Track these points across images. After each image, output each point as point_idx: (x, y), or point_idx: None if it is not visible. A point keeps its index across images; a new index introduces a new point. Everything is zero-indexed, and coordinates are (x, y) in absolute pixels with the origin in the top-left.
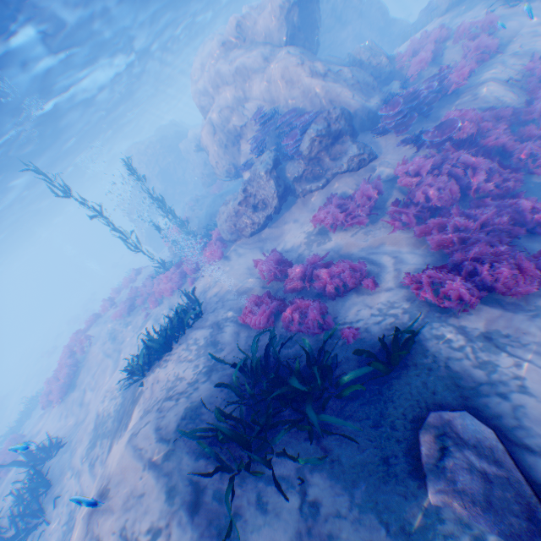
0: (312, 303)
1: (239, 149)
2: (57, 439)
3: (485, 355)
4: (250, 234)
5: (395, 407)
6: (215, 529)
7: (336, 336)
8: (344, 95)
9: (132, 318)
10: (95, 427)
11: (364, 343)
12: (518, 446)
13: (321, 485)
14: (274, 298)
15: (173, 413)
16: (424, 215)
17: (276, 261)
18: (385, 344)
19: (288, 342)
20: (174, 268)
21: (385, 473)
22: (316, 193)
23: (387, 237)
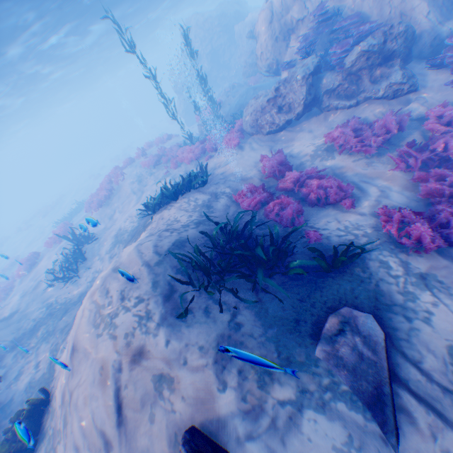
0: (293, 204)
1: (287, 45)
2: (92, 234)
3: (412, 289)
4: (267, 133)
5: (320, 295)
6: (174, 312)
7: (301, 234)
8: (419, 9)
9: (156, 171)
10: (116, 235)
11: (320, 246)
12: (397, 351)
13: (247, 317)
14: (265, 191)
15: (168, 241)
16: (431, 164)
17: (279, 162)
18: (335, 251)
19: (263, 226)
20: (197, 142)
21: (292, 328)
22: (340, 112)
23: (385, 173)
